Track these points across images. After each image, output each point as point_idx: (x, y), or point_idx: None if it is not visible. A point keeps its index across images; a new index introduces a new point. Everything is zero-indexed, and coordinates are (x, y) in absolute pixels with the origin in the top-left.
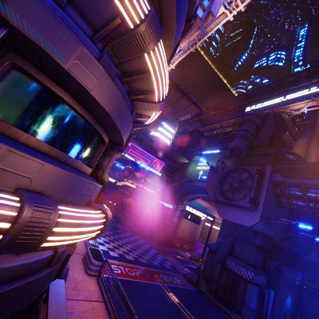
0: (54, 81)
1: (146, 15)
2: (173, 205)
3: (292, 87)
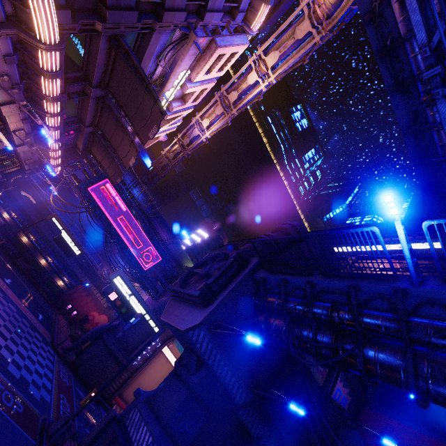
0: None
1: None
2: (135, 318)
3: (369, 239)
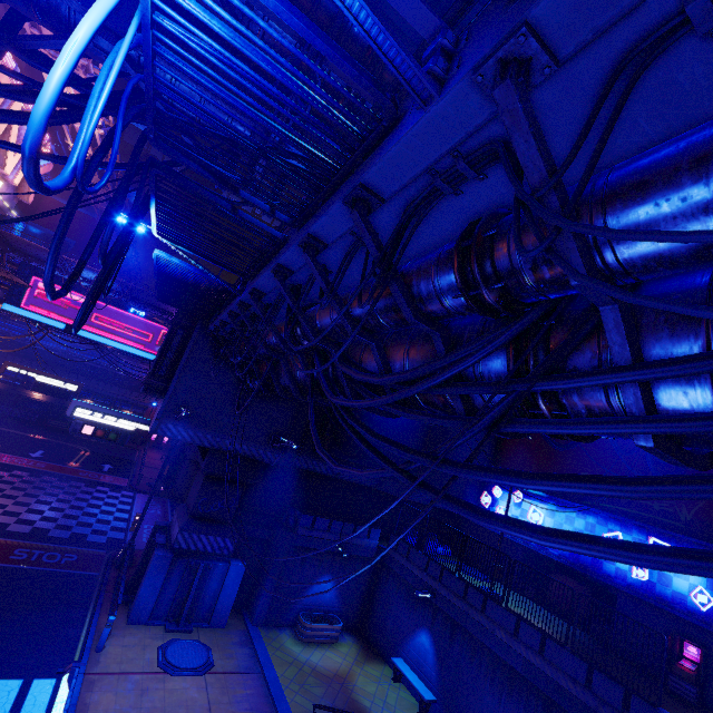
0: None
1: None
2: None
3: None
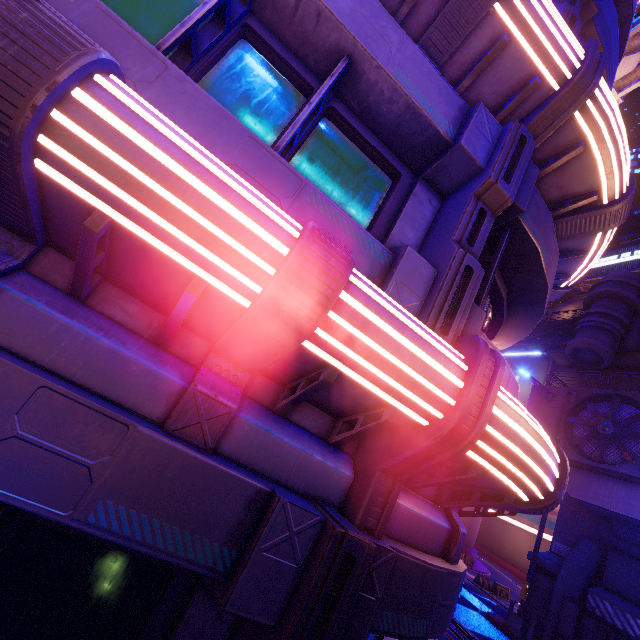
0: (503, 278)
1: (626, 186)
2: None
3: None
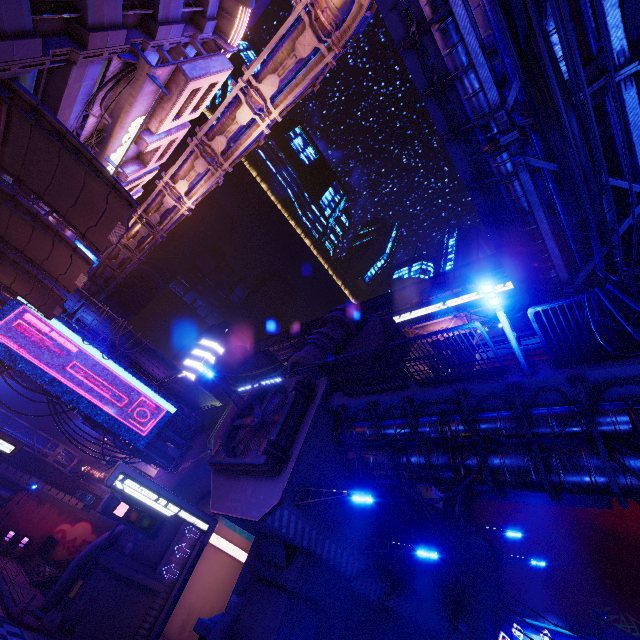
0: None
1: None
2: None
3: (429, 297)
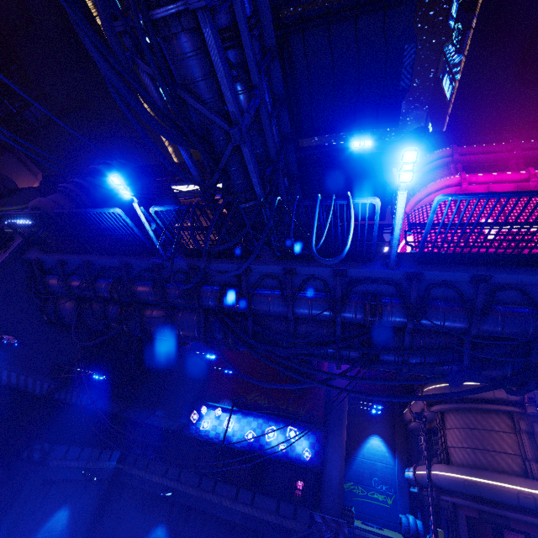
0: None
1: None
2: None
3: None
